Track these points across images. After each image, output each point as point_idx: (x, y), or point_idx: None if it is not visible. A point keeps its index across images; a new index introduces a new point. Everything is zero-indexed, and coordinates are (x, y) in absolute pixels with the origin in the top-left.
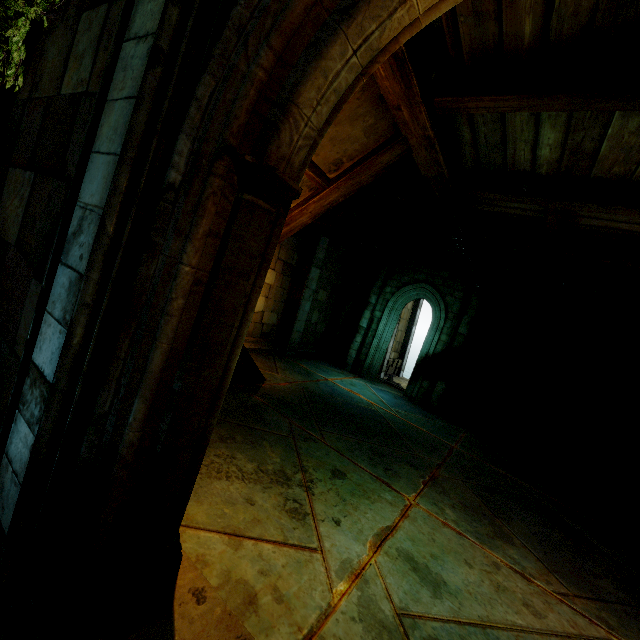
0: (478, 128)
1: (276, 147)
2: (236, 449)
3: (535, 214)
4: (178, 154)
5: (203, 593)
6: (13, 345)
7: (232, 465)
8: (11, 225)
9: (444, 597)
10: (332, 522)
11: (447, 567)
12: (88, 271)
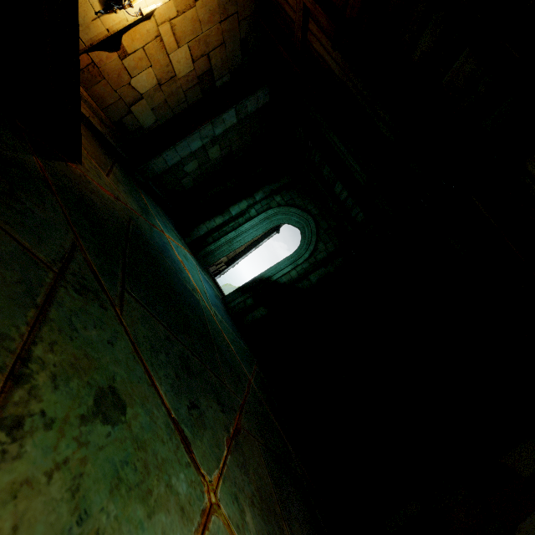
0: None
1: None
2: None
3: None
4: None
5: None
6: None
7: None
8: None
9: None
10: None
11: None
12: None
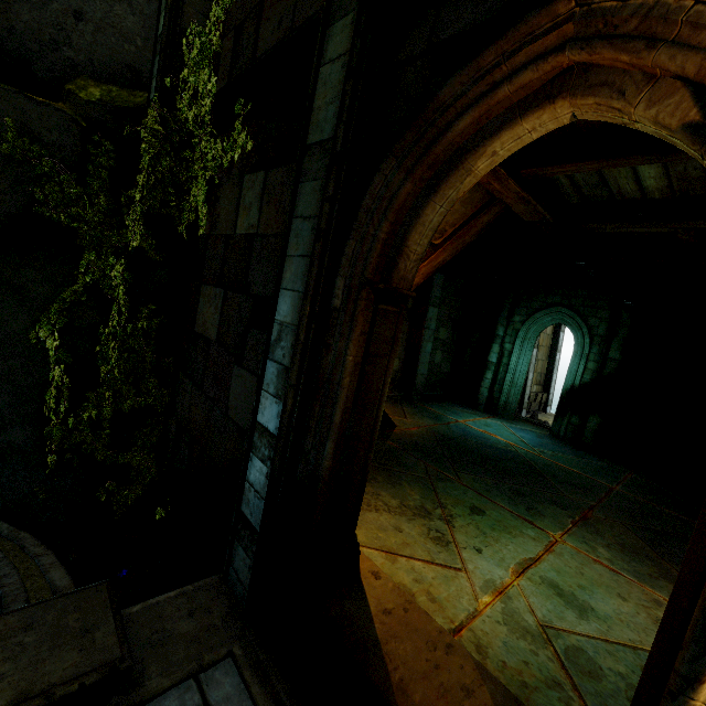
0: (573, 175)
1: (397, 274)
2: (379, 488)
3: (666, 229)
4: (337, 289)
5: (378, 574)
6: (226, 411)
7: (378, 500)
8: (210, 327)
9: (591, 620)
10: (474, 550)
11: (596, 597)
12: (292, 365)
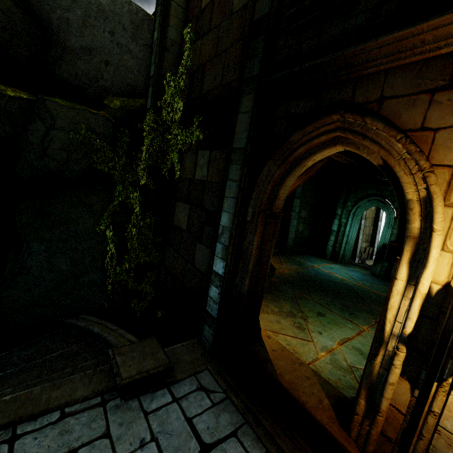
0: None
1: (274, 206)
2: (268, 302)
3: None
4: (249, 213)
5: (269, 337)
6: (194, 264)
7: (268, 308)
8: (182, 223)
9: None
10: (317, 333)
11: None
12: (230, 246)
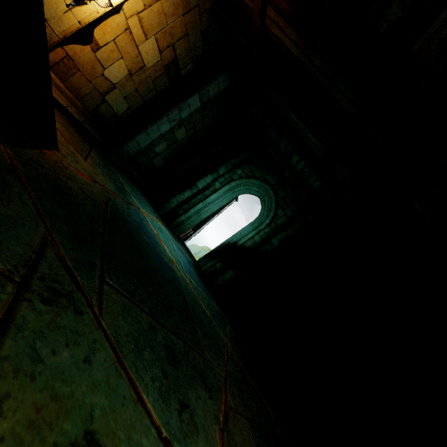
0: None
1: None
2: None
3: None
4: None
5: None
6: None
7: None
8: None
9: None
10: None
11: None
12: None
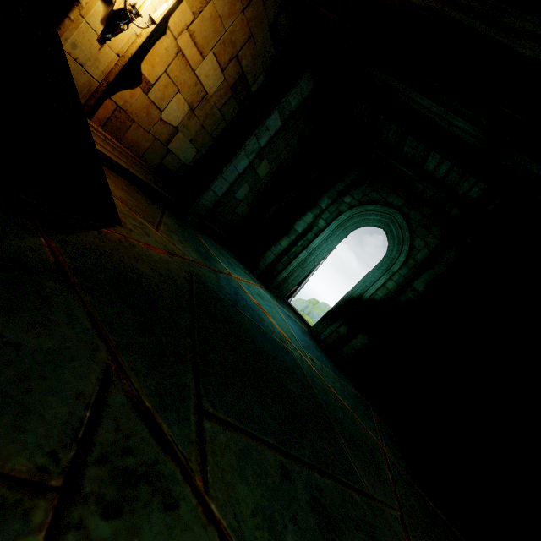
0: None
1: None
2: None
3: None
4: None
5: None
6: None
7: None
8: None
9: None
10: None
11: None
12: None
